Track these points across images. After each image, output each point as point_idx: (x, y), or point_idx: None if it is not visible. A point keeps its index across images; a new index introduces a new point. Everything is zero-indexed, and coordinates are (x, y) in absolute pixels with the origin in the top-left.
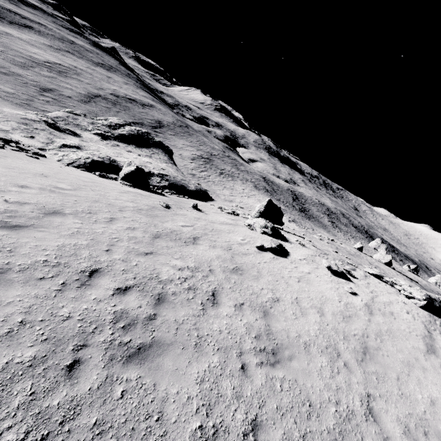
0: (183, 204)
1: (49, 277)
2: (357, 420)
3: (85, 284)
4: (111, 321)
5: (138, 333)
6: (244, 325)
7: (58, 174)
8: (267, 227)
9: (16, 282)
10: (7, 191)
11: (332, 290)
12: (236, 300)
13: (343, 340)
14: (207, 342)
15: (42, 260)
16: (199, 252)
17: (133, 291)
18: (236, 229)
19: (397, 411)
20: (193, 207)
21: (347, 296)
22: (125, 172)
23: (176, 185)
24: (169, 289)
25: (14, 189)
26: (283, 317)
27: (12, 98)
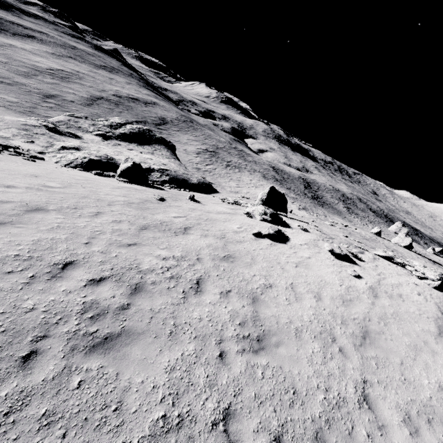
0: (180, 197)
1: (18, 270)
2: (349, 408)
3: (56, 276)
4: (78, 312)
5: (106, 323)
6: (228, 312)
7: (51, 174)
8: (266, 214)
9: None
10: None
11: (333, 274)
12: (223, 288)
13: (340, 324)
14: (184, 330)
15: (13, 254)
16: (188, 241)
17: (108, 282)
18: (234, 218)
19: (397, 398)
20: (190, 198)
21: (350, 279)
22: (121, 169)
23: (177, 179)
24: (149, 278)
25: None
26: (274, 303)
27: (15, 107)
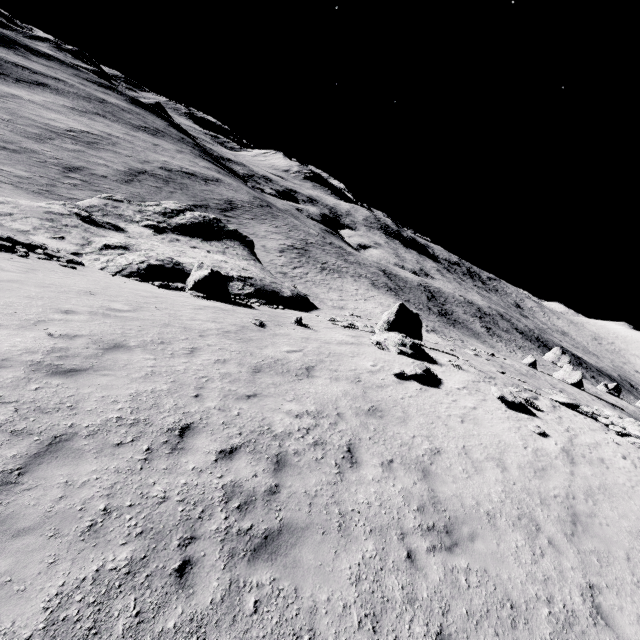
0: (281, 320)
1: (128, 441)
2: (582, 625)
3: (177, 447)
4: (221, 500)
5: (259, 514)
6: (399, 493)
7: (108, 289)
8: (405, 345)
9: (87, 452)
10: (49, 320)
11: (511, 431)
12: (382, 456)
13: (540, 505)
14: (354, 521)
15: (114, 417)
16: (318, 389)
17: (242, 454)
18: (362, 351)
19: (635, 608)
20: (296, 322)
21: (534, 439)
22: (195, 279)
23: (264, 291)
24: (289, 446)
25: (57, 316)
26: (450, 476)
27: (26, 184)
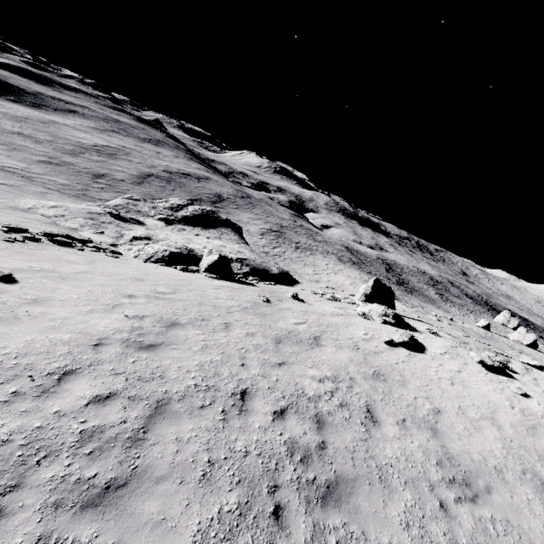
0: (280, 295)
1: (207, 404)
2: None
3: (243, 409)
4: (286, 454)
5: (317, 467)
6: (418, 448)
7: (149, 275)
8: (388, 315)
9: (182, 413)
10: (121, 304)
11: (497, 392)
12: (395, 416)
13: (539, 460)
14: (390, 473)
15: (192, 384)
16: (328, 356)
17: (290, 414)
18: (352, 321)
19: None
20: (293, 297)
21: (519, 399)
22: (208, 263)
23: (257, 270)
24: (322, 407)
25: (125, 300)
26: (455, 434)
27: (68, 190)
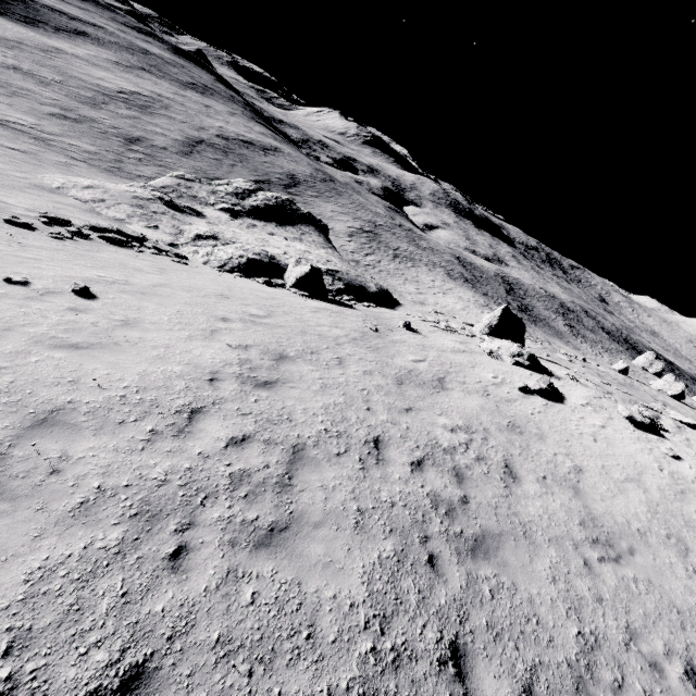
0: (388, 322)
1: (343, 452)
2: None
3: (379, 459)
4: (431, 506)
5: (463, 520)
6: (560, 508)
7: (233, 291)
8: (522, 356)
9: (321, 460)
10: (218, 329)
11: (644, 453)
12: (535, 473)
13: (685, 526)
14: (533, 531)
15: (322, 429)
16: (457, 402)
17: (427, 466)
18: (477, 360)
19: None
20: (404, 326)
21: (668, 462)
22: (296, 276)
23: (353, 287)
24: (459, 460)
25: (221, 325)
26: (598, 494)
27: (97, 161)
